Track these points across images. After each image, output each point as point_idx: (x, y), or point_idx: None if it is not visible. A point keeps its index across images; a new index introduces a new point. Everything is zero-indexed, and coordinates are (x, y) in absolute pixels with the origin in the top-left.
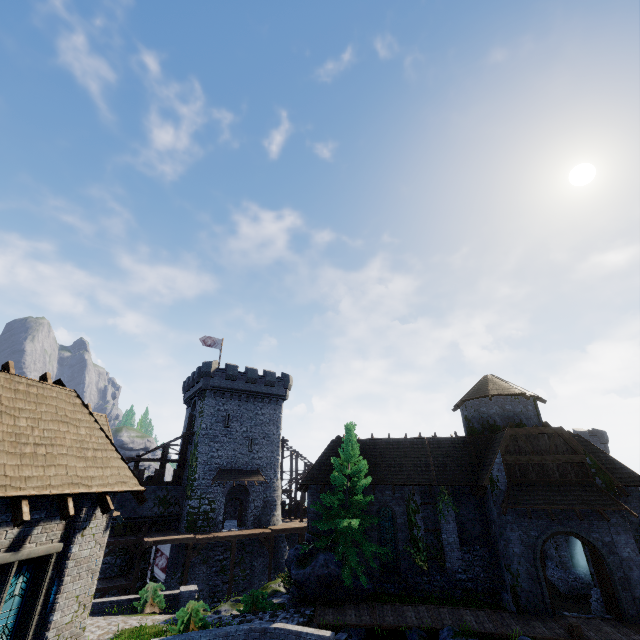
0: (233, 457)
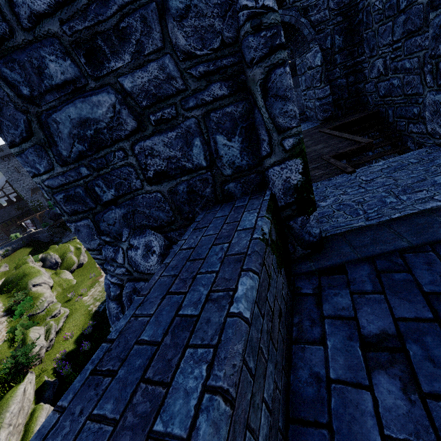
0: (34, 182)
